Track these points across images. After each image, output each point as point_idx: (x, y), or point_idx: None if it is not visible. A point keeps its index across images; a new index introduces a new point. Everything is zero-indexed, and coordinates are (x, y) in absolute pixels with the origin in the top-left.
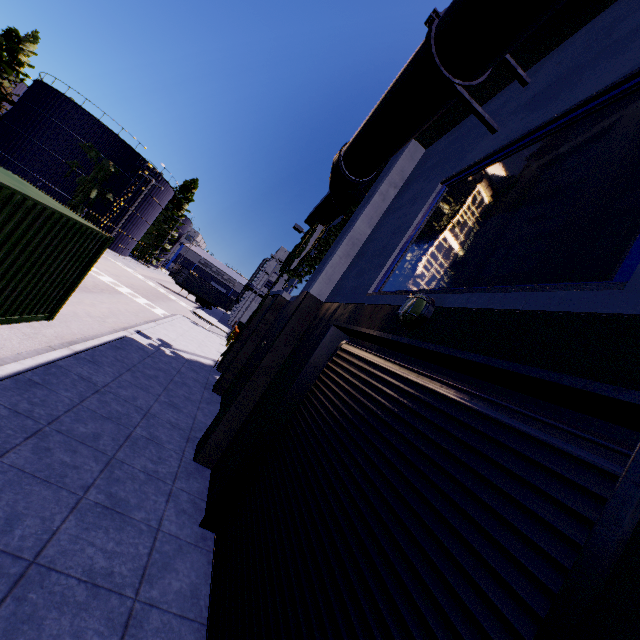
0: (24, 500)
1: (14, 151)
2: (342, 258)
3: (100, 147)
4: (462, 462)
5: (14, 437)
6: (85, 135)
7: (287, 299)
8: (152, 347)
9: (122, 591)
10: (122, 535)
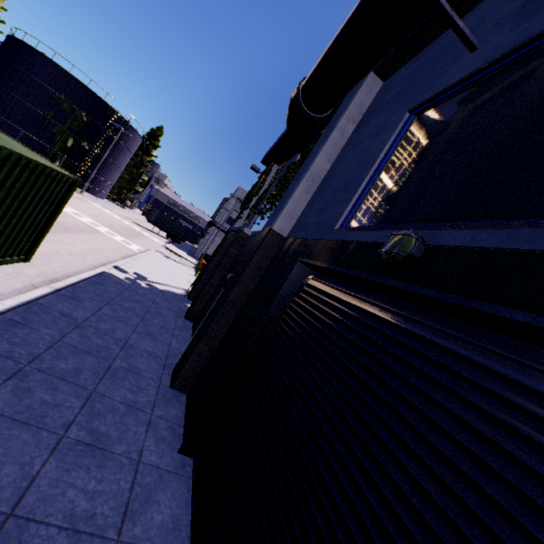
0: (2, 446)
1: None
2: (302, 194)
3: (72, 98)
4: (489, 439)
5: None
6: (57, 87)
7: (248, 234)
8: (129, 281)
9: (104, 533)
10: (103, 472)
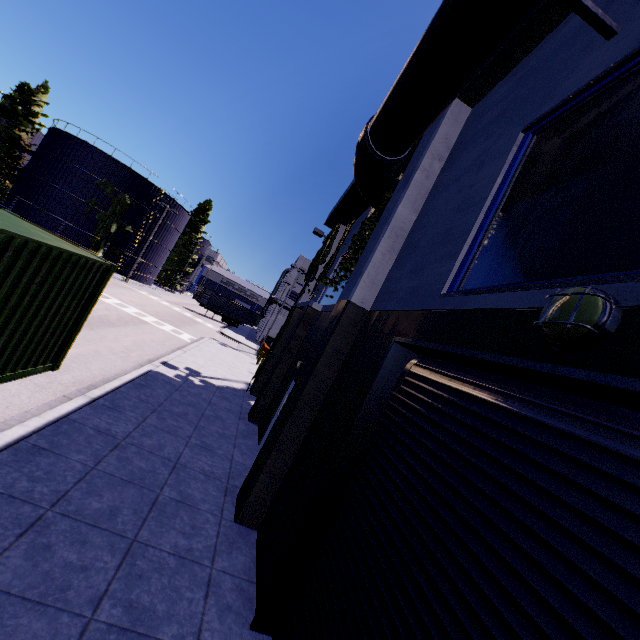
0: None
1: (37, 198)
2: (385, 254)
3: (115, 182)
4: None
5: (2, 537)
6: (100, 172)
7: (318, 310)
8: (179, 378)
9: None
10: None
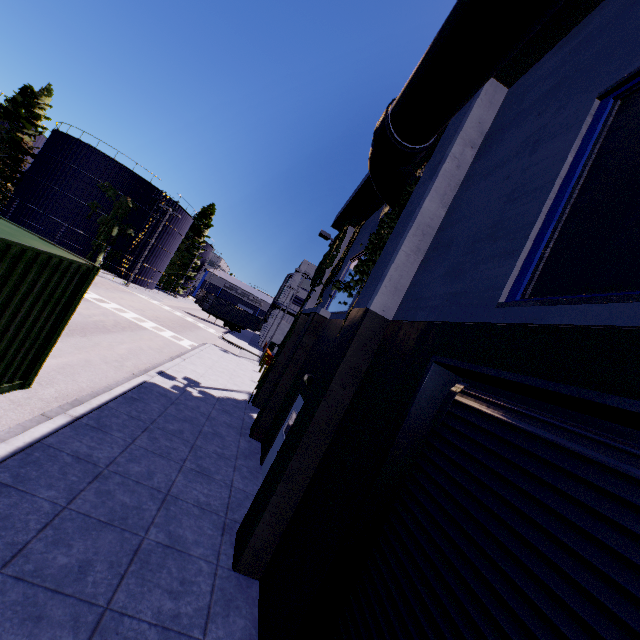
0: None
1: (38, 201)
2: (410, 255)
3: (117, 185)
4: None
5: None
6: (102, 175)
7: (326, 317)
8: (176, 390)
9: None
10: None
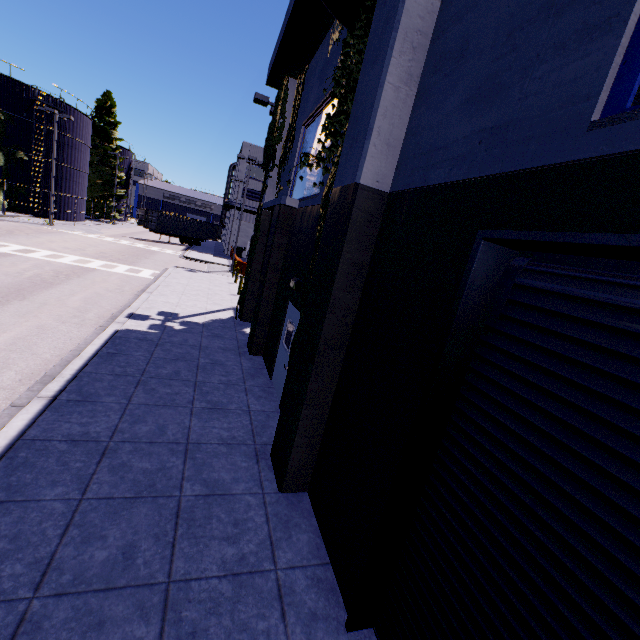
0: None
1: None
2: (399, 88)
3: None
4: None
5: None
6: None
7: (294, 207)
8: (155, 330)
9: None
10: None
